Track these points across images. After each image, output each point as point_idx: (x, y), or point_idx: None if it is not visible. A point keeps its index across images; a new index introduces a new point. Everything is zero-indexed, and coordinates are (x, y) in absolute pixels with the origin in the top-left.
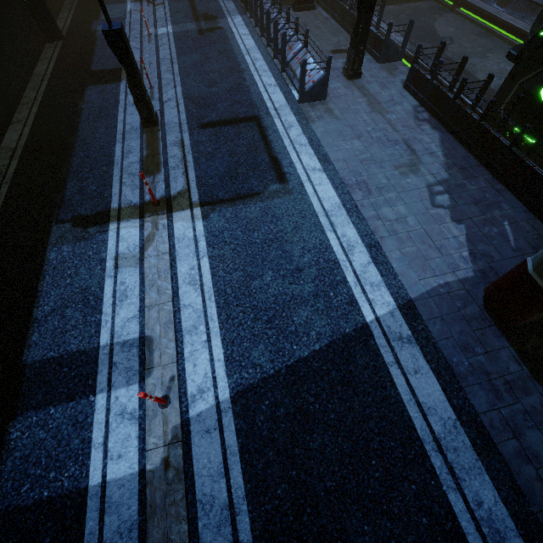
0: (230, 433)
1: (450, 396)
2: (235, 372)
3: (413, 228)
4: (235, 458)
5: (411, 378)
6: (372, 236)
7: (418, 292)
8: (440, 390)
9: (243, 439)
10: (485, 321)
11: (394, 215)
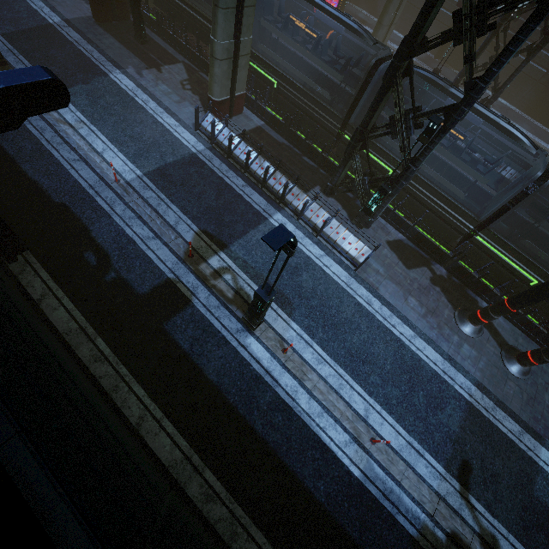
0: (4, 40)
1: (81, 36)
2: (0, 31)
3: (69, 5)
4: (8, 44)
5: (68, 33)
6: (51, 5)
7: (71, 18)
8: (78, 35)
9: (9, 41)
10: (95, 24)
11: (61, 1)
